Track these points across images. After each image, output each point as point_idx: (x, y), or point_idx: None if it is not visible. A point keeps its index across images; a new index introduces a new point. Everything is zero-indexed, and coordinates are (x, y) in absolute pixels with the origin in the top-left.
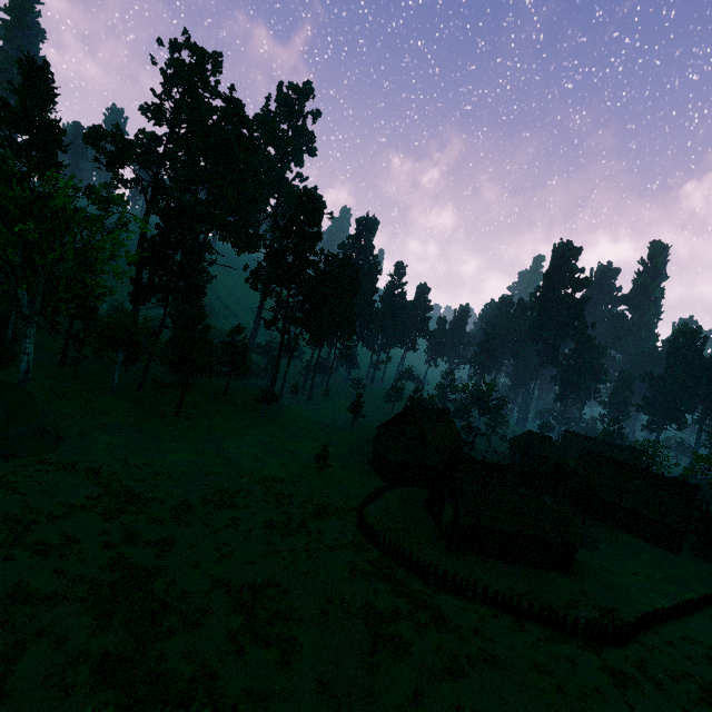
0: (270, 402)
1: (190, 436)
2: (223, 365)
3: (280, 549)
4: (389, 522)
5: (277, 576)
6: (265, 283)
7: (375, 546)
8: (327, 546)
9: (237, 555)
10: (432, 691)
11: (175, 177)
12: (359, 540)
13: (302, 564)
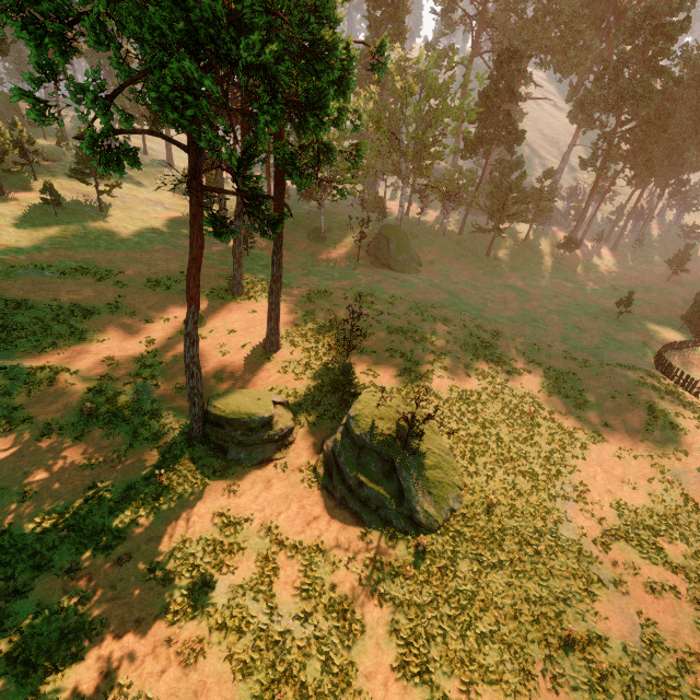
0: (571, 248)
1: (498, 273)
2: (527, 211)
3: (576, 357)
4: (691, 372)
5: (574, 370)
6: (588, 113)
7: (668, 378)
8: (619, 365)
9: (543, 352)
10: (698, 456)
11: (502, 2)
12: (652, 370)
13: (594, 369)
